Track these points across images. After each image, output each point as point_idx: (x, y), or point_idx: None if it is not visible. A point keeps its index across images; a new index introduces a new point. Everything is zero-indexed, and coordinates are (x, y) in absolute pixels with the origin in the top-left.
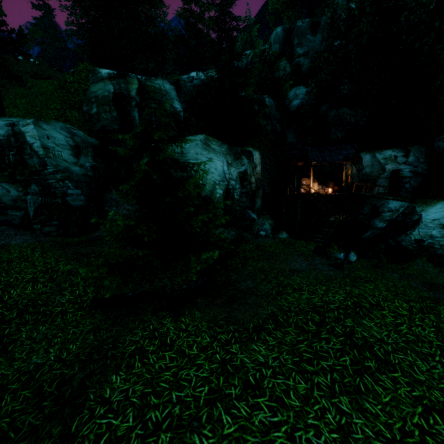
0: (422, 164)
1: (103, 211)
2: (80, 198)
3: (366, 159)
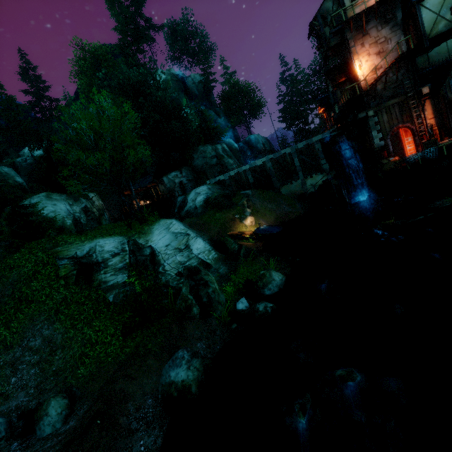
0: (190, 175)
1: None
2: None
3: (165, 180)
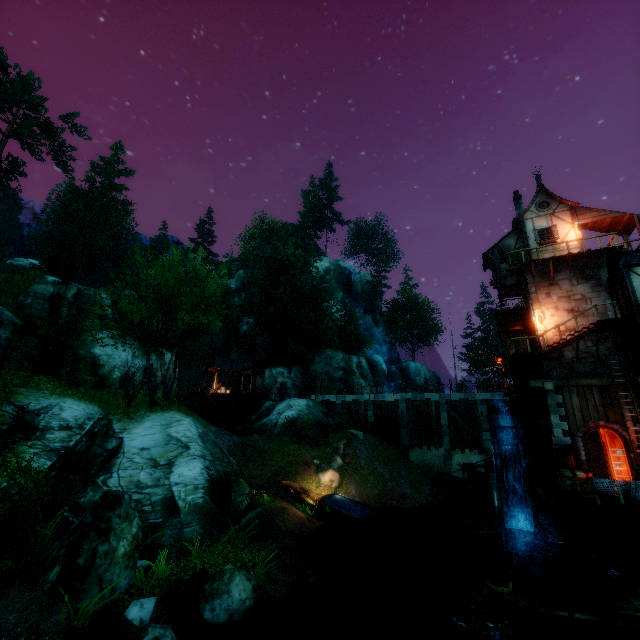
0: (299, 379)
1: None
2: None
3: (267, 373)
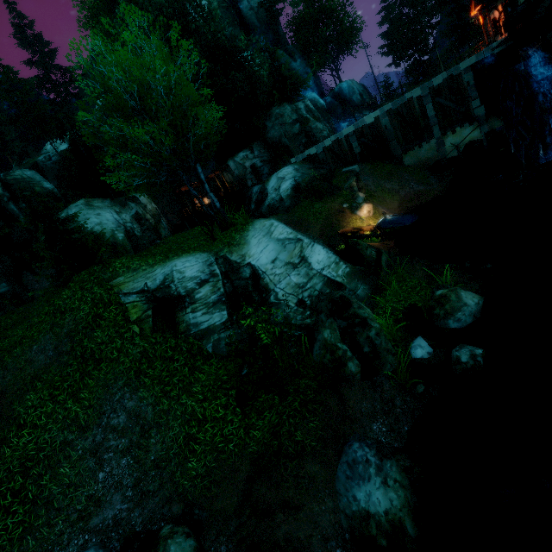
0: (265, 154)
1: (29, 290)
2: (3, 286)
3: (231, 165)
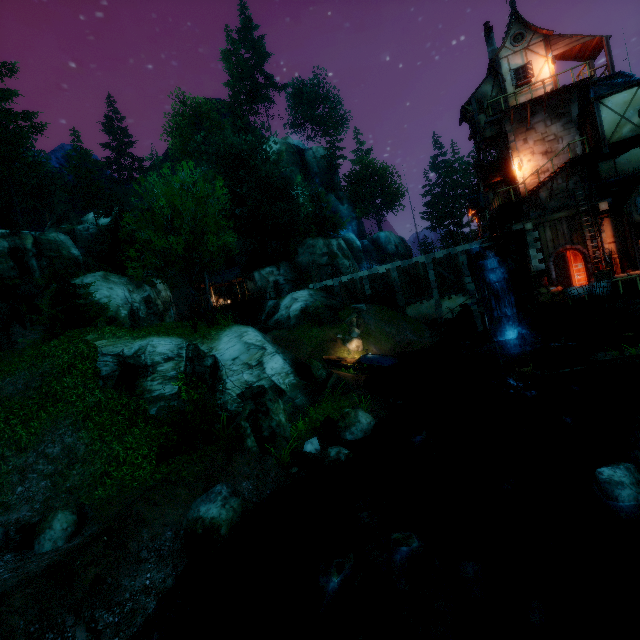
0: (290, 274)
1: (11, 341)
2: None
3: (256, 276)
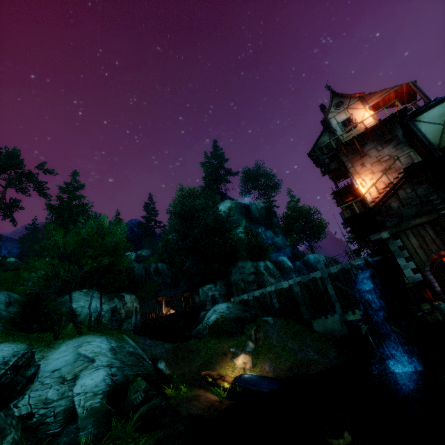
0: (223, 290)
1: None
2: None
3: (200, 291)
